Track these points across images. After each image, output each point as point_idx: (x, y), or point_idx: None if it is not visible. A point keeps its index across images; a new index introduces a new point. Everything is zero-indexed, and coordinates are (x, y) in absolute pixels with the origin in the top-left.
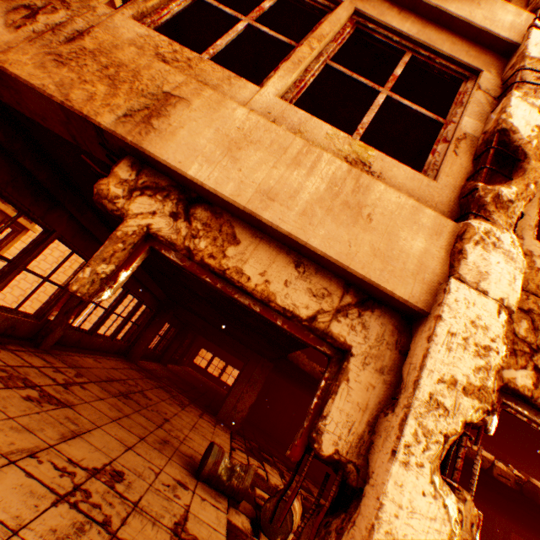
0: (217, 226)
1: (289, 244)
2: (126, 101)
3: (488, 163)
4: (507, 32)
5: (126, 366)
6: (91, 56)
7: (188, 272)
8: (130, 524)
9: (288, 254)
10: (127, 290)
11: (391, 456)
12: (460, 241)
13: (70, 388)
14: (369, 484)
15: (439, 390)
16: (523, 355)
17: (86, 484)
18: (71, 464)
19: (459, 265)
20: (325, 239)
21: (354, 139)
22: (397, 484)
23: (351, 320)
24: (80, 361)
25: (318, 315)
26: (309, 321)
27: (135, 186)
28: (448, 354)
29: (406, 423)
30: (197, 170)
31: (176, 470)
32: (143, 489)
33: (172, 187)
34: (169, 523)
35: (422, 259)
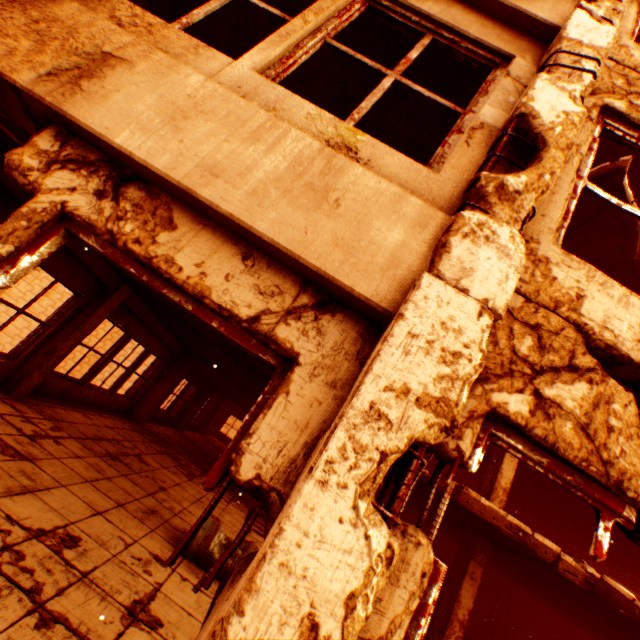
0: (151, 208)
1: (236, 231)
2: (54, 59)
3: (499, 151)
4: (547, 14)
5: (127, 427)
6: (21, 9)
7: (113, 262)
8: (68, 595)
9: (237, 244)
10: (130, 334)
11: (308, 473)
12: (446, 234)
13: (38, 441)
14: (281, 511)
15: (384, 399)
16: (522, 377)
17: (21, 545)
18: (8, 521)
19: (440, 260)
20: (275, 223)
21: (342, 122)
22: (308, 507)
23: (304, 324)
24: (64, 414)
25: (263, 317)
26: (250, 322)
27: (56, 158)
28: (404, 359)
29: (333, 436)
30: (127, 138)
31: (157, 543)
32: (101, 559)
33: (104, 163)
34: (125, 600)
35: (397, 253)
